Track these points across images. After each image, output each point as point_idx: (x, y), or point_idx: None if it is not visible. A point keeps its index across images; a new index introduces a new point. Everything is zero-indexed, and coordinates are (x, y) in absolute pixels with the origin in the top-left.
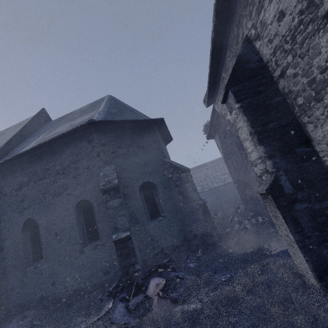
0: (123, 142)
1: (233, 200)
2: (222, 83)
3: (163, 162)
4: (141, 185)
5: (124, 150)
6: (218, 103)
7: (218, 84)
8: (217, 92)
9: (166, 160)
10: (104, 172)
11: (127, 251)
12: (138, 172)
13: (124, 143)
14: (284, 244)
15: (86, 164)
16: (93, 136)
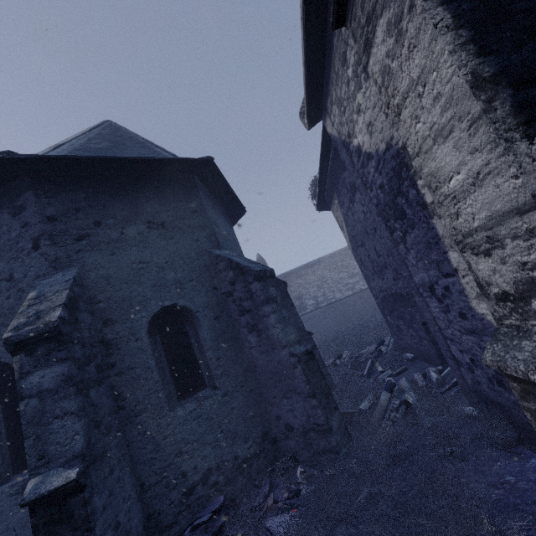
0: (111, 212)
1: (371, 322)
2: (339, 40)
3: (212, 257)
4: (157, 314)
5: (111, 232)
6: (331, 111)
7: (328, 54)
8: (327, 80)
9: (220, 253)
10: (40, 290)
11: (68, 531)
12: (146, 285)
13: (112, 214)
14: (515, 463)
15: (6, 269)
16: (24, 199)
